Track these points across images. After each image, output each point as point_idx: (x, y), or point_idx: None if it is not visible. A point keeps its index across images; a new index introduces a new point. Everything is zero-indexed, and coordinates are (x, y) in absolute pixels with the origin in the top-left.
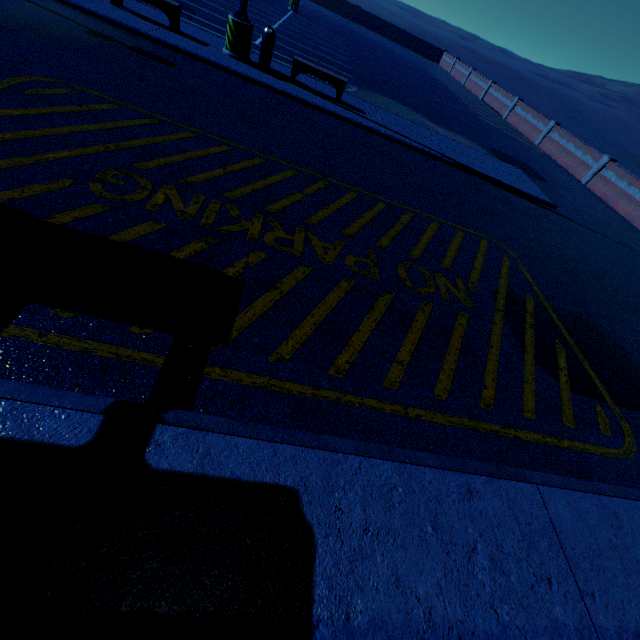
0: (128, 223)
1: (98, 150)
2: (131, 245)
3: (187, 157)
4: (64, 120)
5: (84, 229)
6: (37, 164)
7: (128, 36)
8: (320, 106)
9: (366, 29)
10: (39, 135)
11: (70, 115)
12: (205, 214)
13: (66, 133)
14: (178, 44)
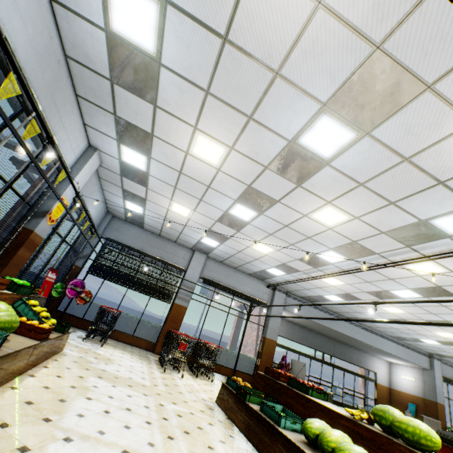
0: None
1: None
2: None
3: None
4: None
5: None
6: None
7: None
8: None
9: None
10: None
11: None
12: None
13: None
14: None
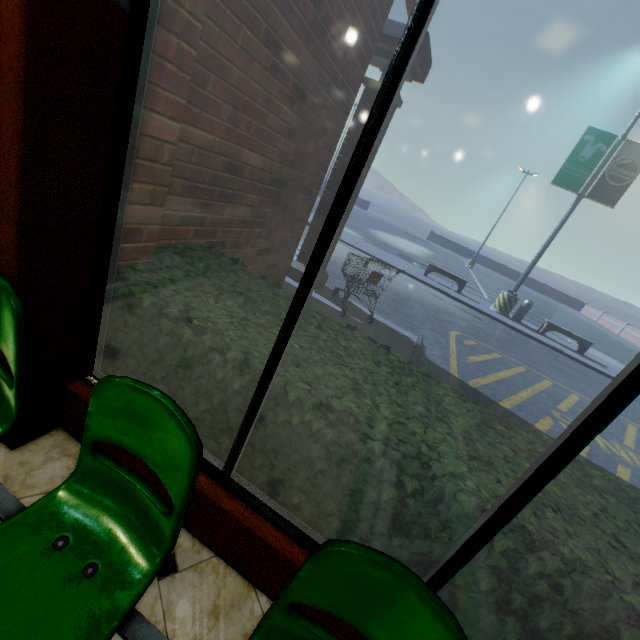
0: (610, 462)
1: (531, 392)
2: (633, 485)
3: (569, 403)
4: (495, 365)
5: (597, 463)
6: (523, 401)
7: (445, 297)
8: (578, 358)
9: (510, 279)
10: (500, 377)
11: (493, 361)
12: (635, 462)
13: (507, 376)
14: (471, 303)
